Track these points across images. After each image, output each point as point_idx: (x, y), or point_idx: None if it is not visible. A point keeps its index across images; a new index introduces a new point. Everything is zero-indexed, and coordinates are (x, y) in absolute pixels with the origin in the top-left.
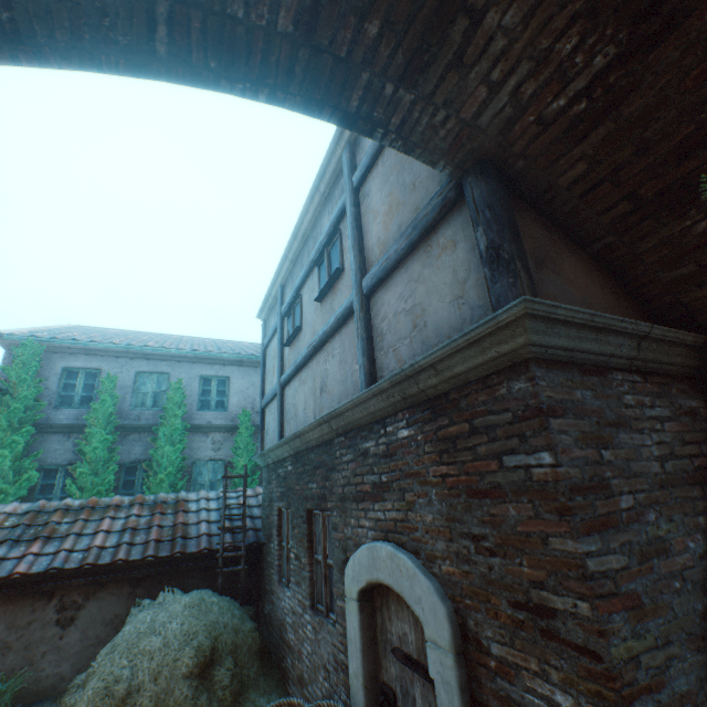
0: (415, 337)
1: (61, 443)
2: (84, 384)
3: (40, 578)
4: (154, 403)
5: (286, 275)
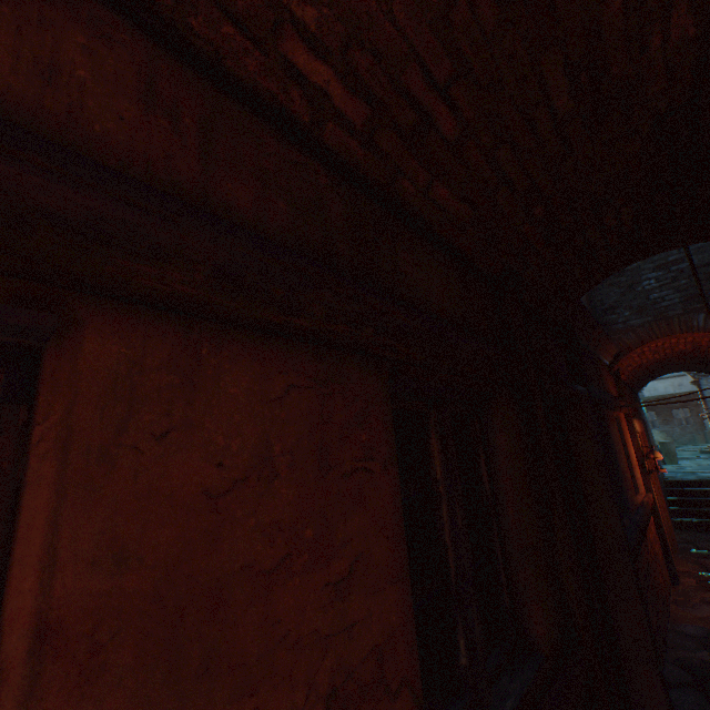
0: None
1: None
2: None
3: None
4: None
5: None
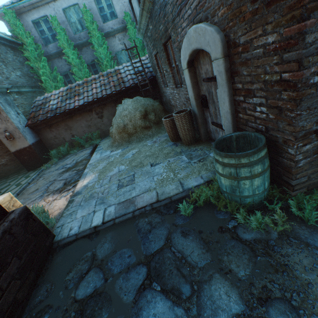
0: None
1: (60, 62)
2: (47, 29)
3: (84, 107)
4: (82, 28)
5: None
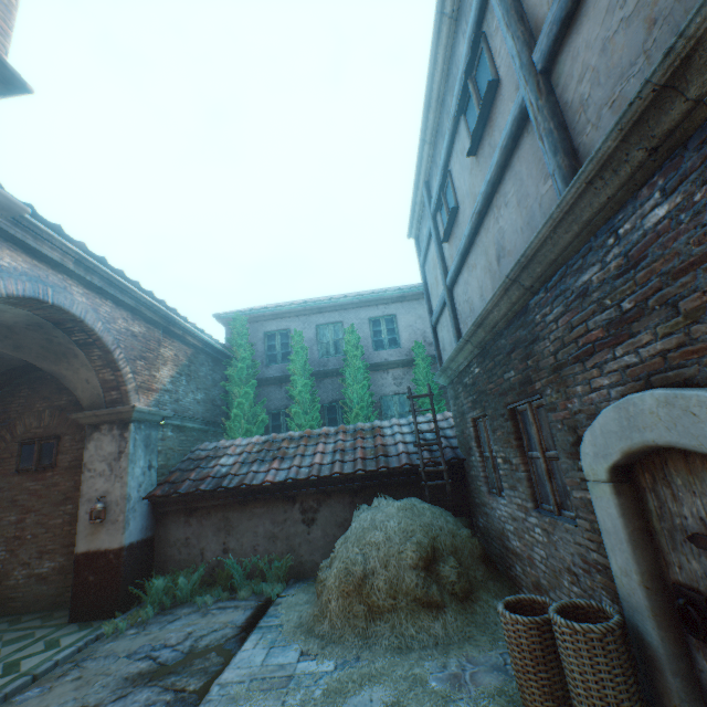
0: (657, 40)
1: (276, 393)
2: (281, 344)
3: (283, 486)
4: (335, 351)
5: (427, 167)
